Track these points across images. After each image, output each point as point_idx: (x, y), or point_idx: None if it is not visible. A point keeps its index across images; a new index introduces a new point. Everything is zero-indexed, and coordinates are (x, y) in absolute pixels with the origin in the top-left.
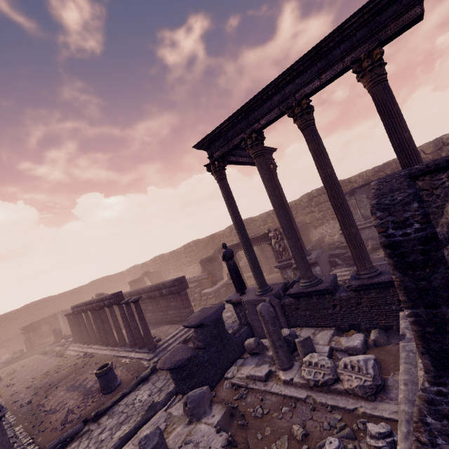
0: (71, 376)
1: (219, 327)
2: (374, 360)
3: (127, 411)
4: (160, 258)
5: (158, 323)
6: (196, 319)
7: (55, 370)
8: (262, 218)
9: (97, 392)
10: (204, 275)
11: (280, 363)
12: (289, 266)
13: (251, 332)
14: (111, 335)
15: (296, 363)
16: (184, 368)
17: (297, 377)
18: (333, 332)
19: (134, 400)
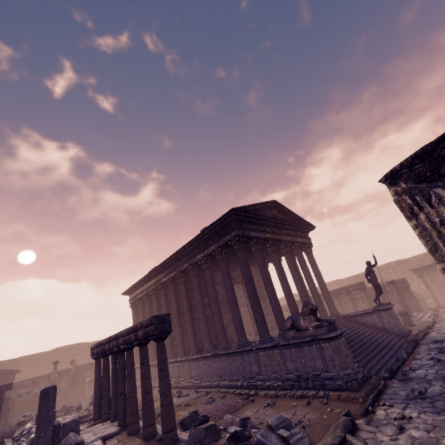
0: None
1: None
2: None
3: None
4: None
5: None
6: None
7: None
8: (418, 259)
9: None
10: None
11: None
12: None
13: None
14: None
15: None
16: None
17: None
18: None
19: None
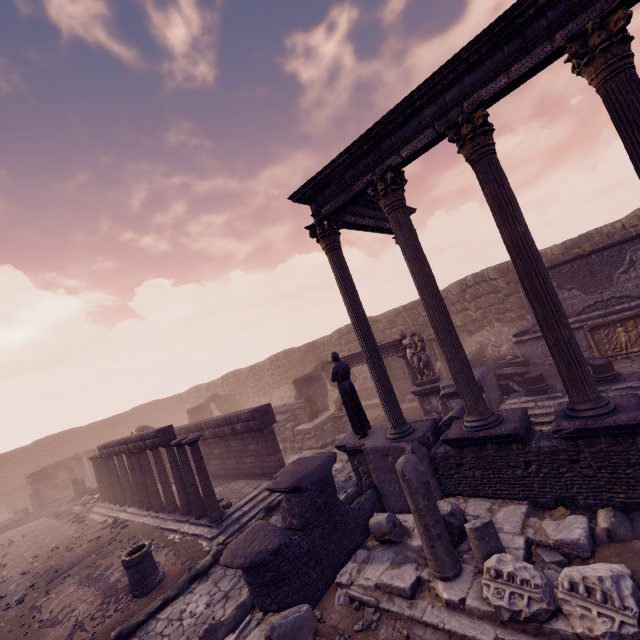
0: (89, 558)
1: (327, 493)
2: (631, 579)
3: (169, 633)
4: (234, 375)
5: (227, 476)
6: (288, 478)
7: (67, 545)
8: (388, 318)
9: (125, 592)
10: (299, 402)
11: (439, 567)
12: (434, 391)
13: (378, 500)
14: (154, 494)
15: (466, 568)
16: (268, 567)
17: (473, 596)
18: (526, 509)
19: (182, 612)
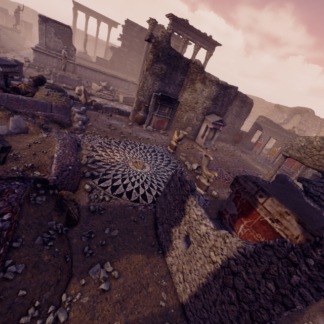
0: None
1: None
2: None
3: None
4: None
5: None
6: None
7: None
8: None
9: None
10: None
11: None
12: None
13: None
14: None
15: None
16: None
17: None
18: None
19: None
